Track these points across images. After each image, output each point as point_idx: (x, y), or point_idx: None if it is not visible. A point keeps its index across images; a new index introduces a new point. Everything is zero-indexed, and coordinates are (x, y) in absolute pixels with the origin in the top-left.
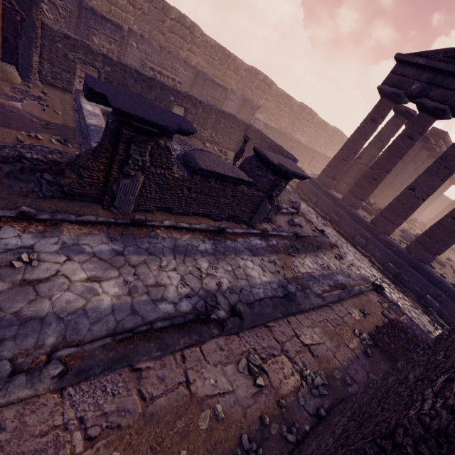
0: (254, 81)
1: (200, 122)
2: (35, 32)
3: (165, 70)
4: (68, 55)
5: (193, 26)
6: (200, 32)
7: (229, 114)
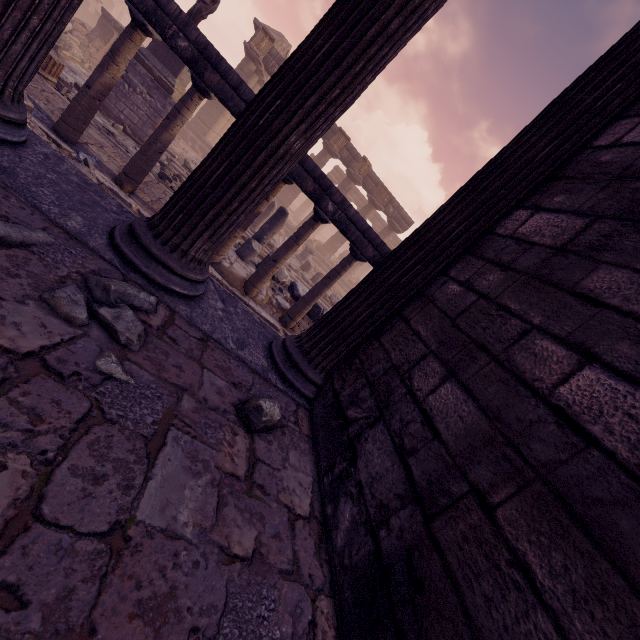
0: None
1: None
2: None
3: None
4: None
5: None
6: None
7: None
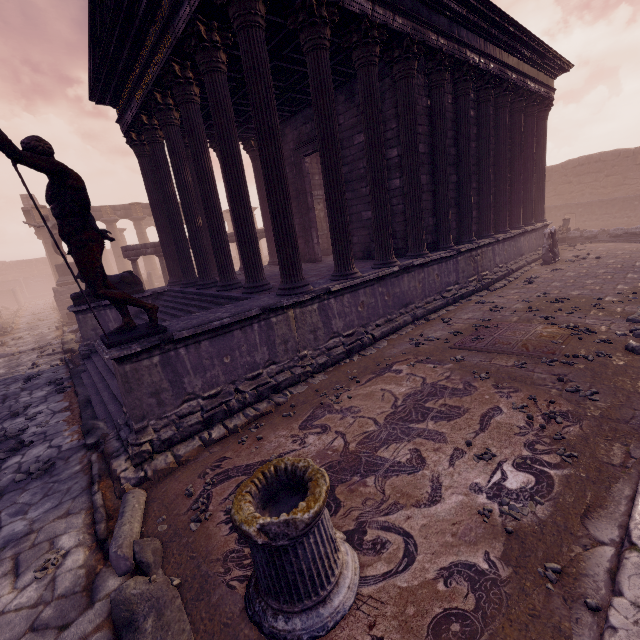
0: None
1: None
2: None
3: None
4: None
5: None
6: (1, 264)
7: None
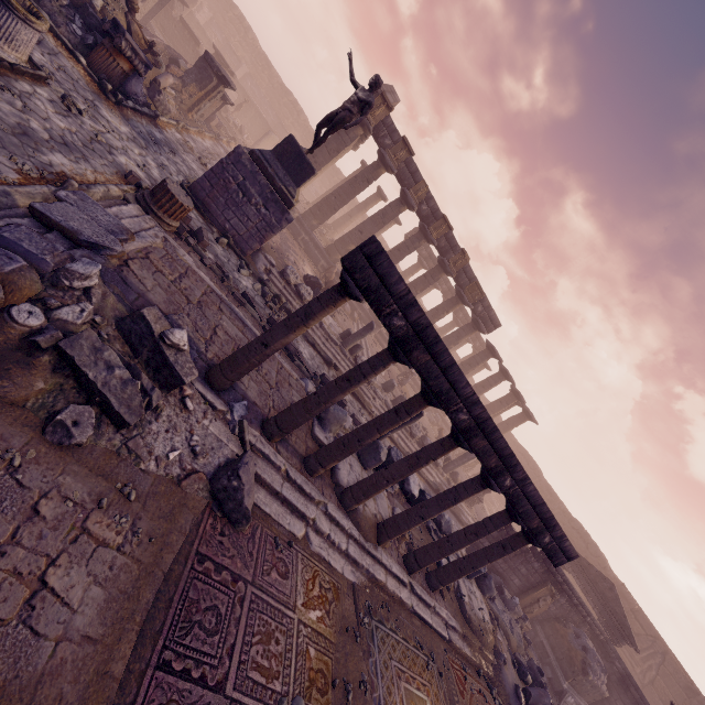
0: (334, 177)
1: (244, 110)
2: (186, 11)
3: (261, 109)
4: (194, 30)
5: (301, 112)
6: (305, 118)
7: (265, 119)
